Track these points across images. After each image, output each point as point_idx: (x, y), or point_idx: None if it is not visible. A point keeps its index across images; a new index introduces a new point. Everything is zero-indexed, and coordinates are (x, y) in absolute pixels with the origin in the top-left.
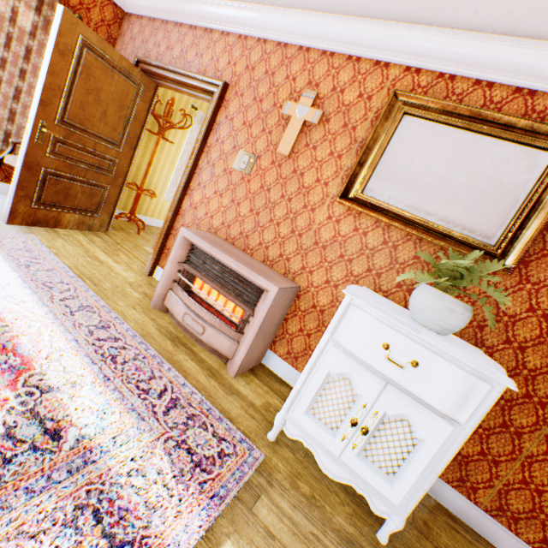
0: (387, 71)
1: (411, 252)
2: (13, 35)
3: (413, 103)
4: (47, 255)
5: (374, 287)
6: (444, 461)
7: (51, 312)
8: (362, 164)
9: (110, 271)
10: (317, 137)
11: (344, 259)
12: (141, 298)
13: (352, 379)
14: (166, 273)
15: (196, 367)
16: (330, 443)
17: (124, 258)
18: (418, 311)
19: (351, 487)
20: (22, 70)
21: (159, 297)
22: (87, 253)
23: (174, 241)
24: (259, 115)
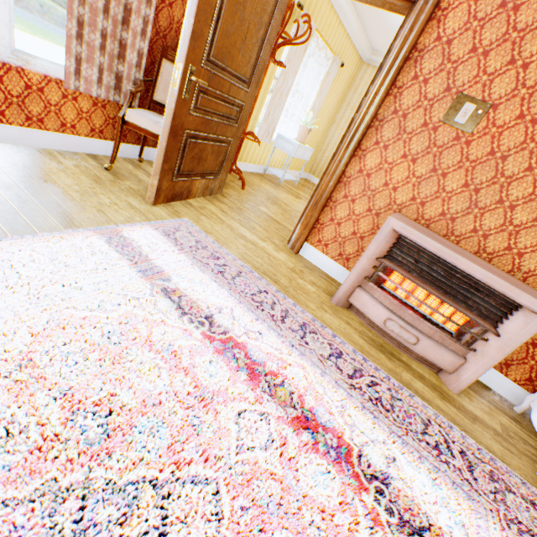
0: None
1: None
2: None
3: None
4: (214, 247)
5: None
6: None
7: (287, 342)
8: None
9: (267, 255)
10: None
11: None
12: (316, 292)
13: None
14: (358, 270)
15: (425, 389)
16: None
17: (260, 230)
18: None
19: None
20: None
21: (344, 294)
22: (233, 231)
23: (330, 215)
24: (506, 34)
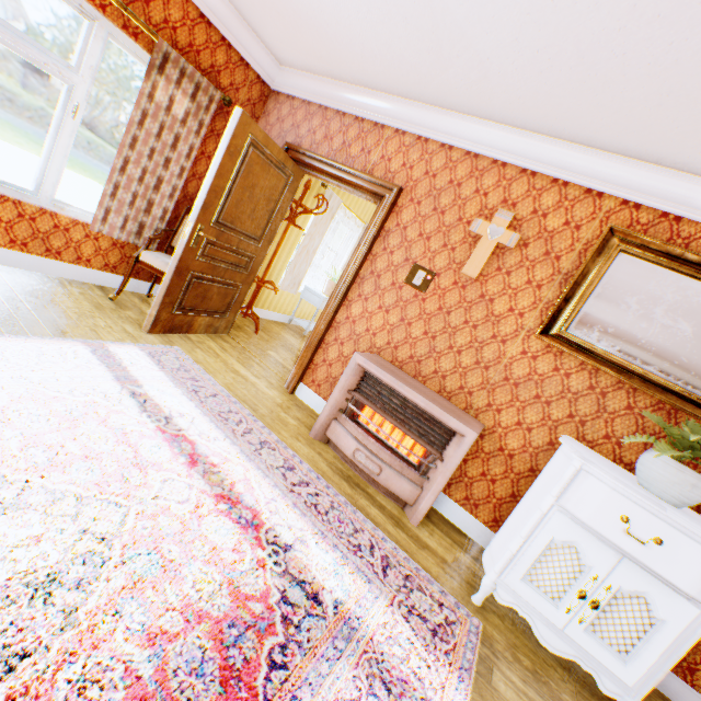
0: (600, 201)
1: (622, 401)
2: (165, 124)
3: (632, 241)
4: (199, 373)
5: (576, 435)
6: (688, 644)
7: (240, 450)
8: (567, 299)
9: (256, 389)
10: (511, 261)
11: (540, 400)
12: (298, 425)
13: (579, 548)
14: (332, 401)
15: (380, 515)
16: (552, 614)
17: (259, 369)
18: (652, 480)
19: (564, 661)
20: (167, 159)
21: (321, 427)
22: (227, 365)
23: (323, 356)
24: (439, 227)
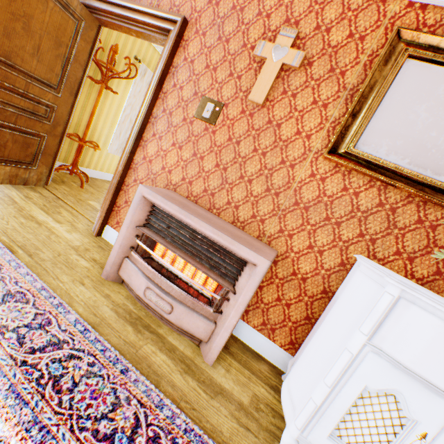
0: (384, 7)
1: (413, 215)
2: None
3: (420, 43)
4: None
5: (367, 254)
6: None
7: None
8: (355, 115)
9: (49, 233)
10: (296, 83)
11: (331, 221)
12: (90, 267)
13: (400, 397)
14: (121, 239)
15: (167, 362)
16: None
17: (67, 215)
18: None
19: None
20: None
21: (113, 266)
22: (21, 212)
23: (125, 197)
24: (225, 57)
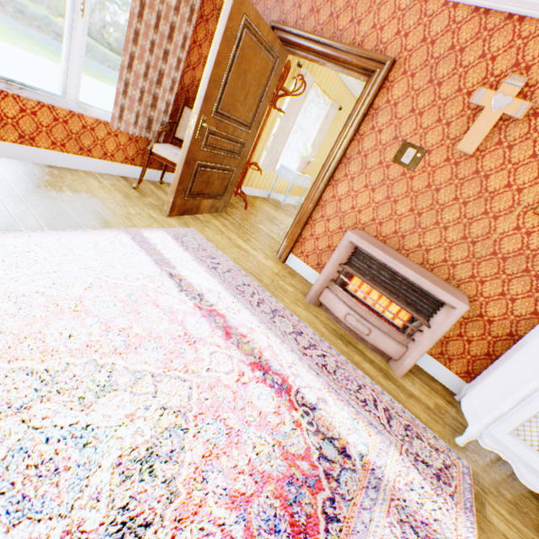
0: None
1: None
2: (161, 13)
3: None
4: (212, 251)
5: None
6: None
7: (258, 320)
8: None
9: (256, 261)
10: (515, 134)
11: (529, 273)
12: (294, 291)
13: None
14: (325, 273)
15: (372, 369)
16: (536, 462)
17: (255, 243)
18: None
19: (535, 492)
20: (165, 51)
21: (315, 294)
22: (231, 241)
23: (310, 231)
24: (434, 101)
